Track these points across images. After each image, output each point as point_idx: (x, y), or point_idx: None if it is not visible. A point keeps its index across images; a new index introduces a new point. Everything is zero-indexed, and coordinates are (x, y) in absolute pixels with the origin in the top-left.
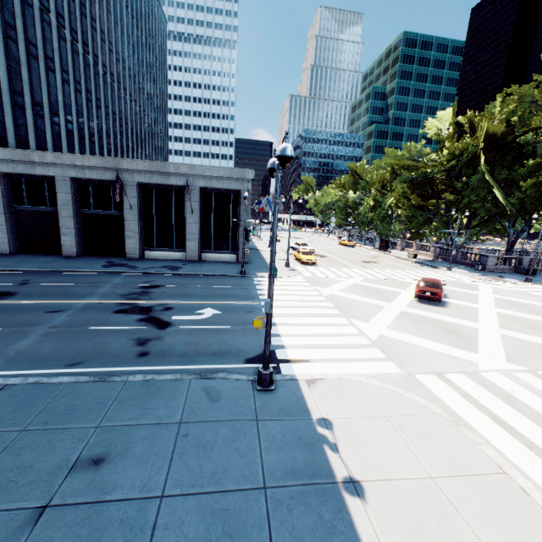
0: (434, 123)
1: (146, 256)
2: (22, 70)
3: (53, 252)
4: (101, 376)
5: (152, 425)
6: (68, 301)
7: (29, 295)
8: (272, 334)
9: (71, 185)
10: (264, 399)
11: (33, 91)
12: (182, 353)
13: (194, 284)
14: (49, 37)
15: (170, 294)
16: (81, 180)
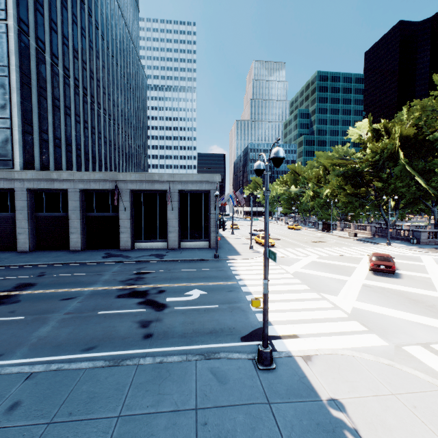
0: (354, 130)
1: (136, 247)
2: (48, 116)
3: (63, 248)
4: (114, 360)
5: (170, 413)
6: (77, 289)
7: (45, 285)
8: (256, 311)
9: (80, 194)
10: (269, 379)
11: (55, 130)
12: (182, 333)
13: (178, 268)
14: (68, 94)
15: (160, 278)
16: (87, 191)
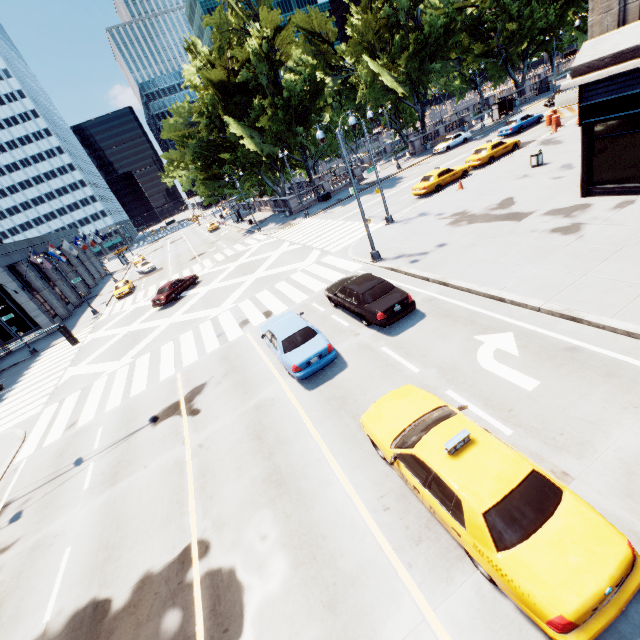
0: (189, 69)
1: None
2: None
3: None
4: None
5: None
6: None
7: None
8: None
9: None
10: None
11: None
12: None
13: None
14: None
15: None
16: None
